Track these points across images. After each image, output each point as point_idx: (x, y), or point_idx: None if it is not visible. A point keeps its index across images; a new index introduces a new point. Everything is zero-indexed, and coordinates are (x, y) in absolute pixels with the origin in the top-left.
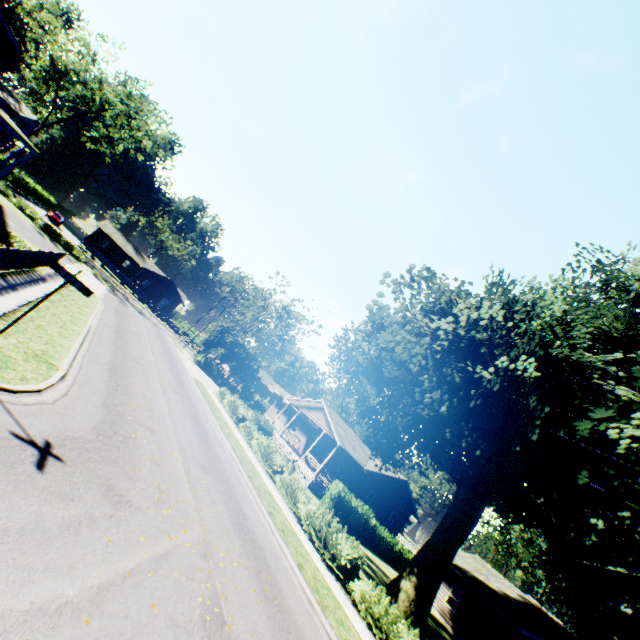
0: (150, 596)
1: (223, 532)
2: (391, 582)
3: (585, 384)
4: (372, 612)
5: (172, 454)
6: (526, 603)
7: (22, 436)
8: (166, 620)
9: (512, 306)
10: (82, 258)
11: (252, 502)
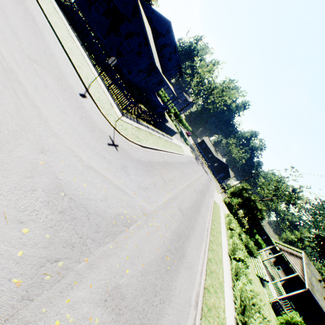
0: (106, 187)
1: (164, 224)
2: None
3: None
4: None
5: (167, 192)
6: None
7: (111, 138)
8: (104, 195)
9: None
10: (188, 144)
11: (201, 246)
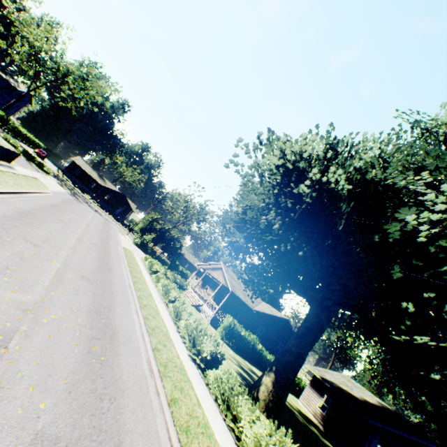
0: None
1: (70, 308)
2: (256, 379)
3: (399, 203)
4: (220, 389)
5: (50, 261)
6: (383, 407)
7: None
8: None
9: (334, 146)
10: (50, 172)
11: (130, 309)
